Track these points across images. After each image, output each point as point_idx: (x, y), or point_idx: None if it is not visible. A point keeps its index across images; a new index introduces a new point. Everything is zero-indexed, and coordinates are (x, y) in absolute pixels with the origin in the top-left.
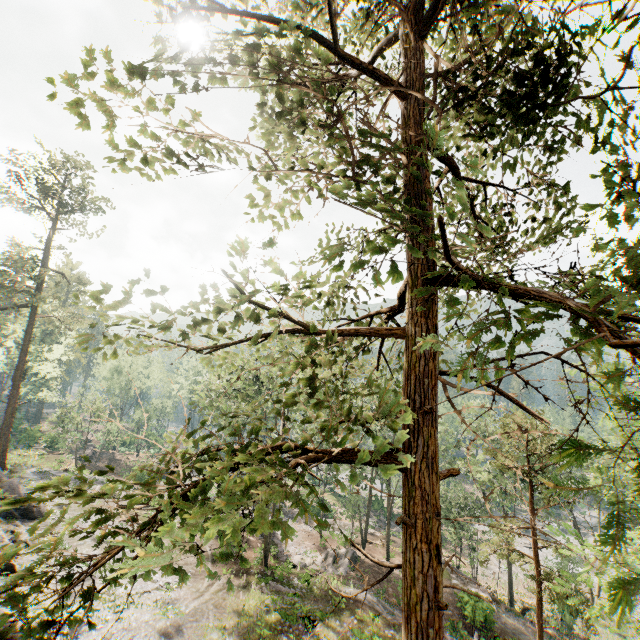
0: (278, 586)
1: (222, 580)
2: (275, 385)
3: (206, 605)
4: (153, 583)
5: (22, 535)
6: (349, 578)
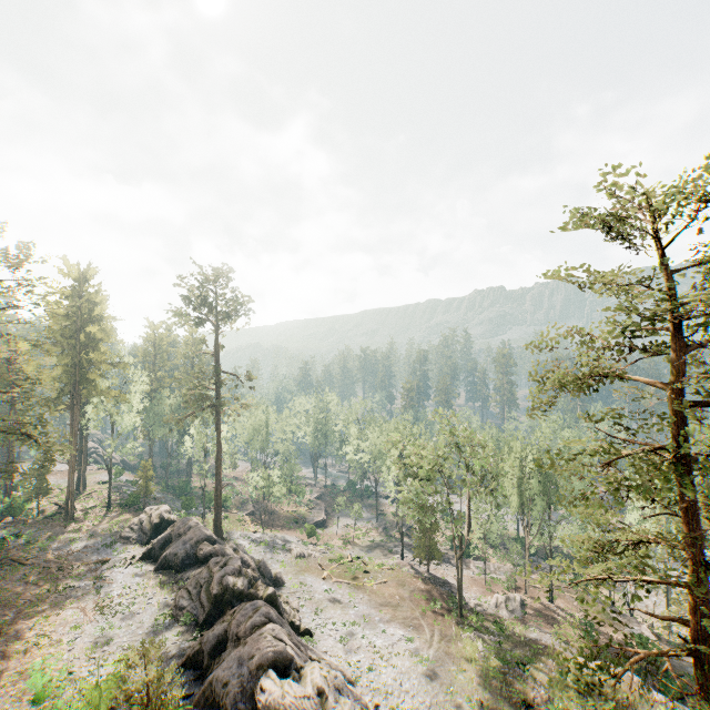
0: (481, 635)
1: (437, 631)
2: (464, 484)
3: (439, 653)
4: (393, 636)
5: (292, 604)
6: (526, 622)
